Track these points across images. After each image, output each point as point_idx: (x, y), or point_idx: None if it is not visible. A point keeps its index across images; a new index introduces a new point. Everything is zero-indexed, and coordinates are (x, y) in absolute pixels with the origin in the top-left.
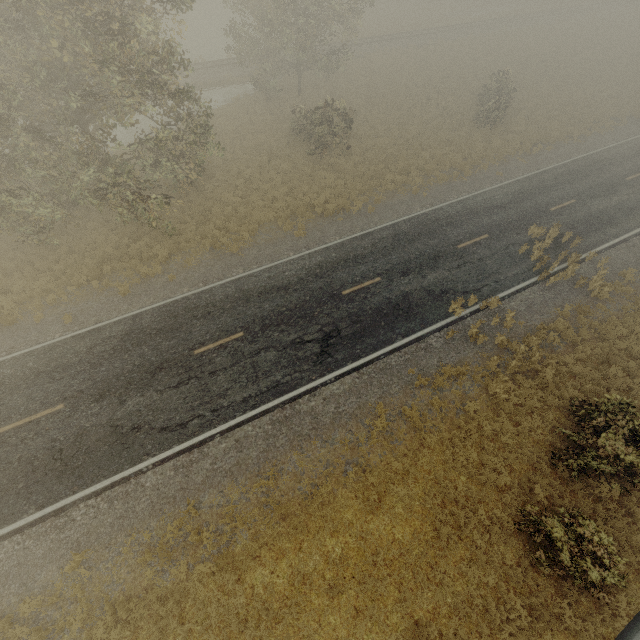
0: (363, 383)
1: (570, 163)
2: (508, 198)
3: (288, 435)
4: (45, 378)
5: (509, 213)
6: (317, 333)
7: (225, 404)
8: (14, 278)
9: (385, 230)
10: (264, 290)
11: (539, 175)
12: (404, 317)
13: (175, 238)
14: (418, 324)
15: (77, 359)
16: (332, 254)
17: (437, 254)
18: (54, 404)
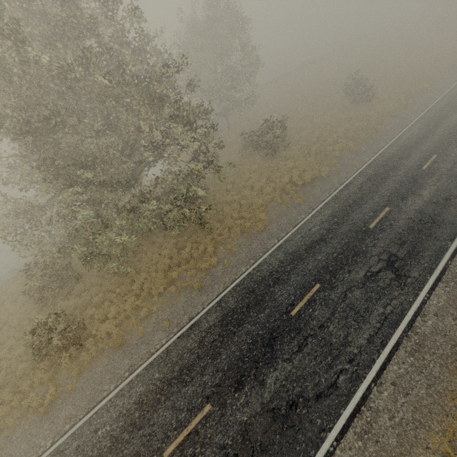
0: (455, 289)
1: (440, 101)
2: (423, 131)
3: (436, 361)
4: (177, 384)
5: (435, 138)
6: (379, 263)
7: (355, 351)
8: (106, 307)
9: (358, 178)
10: (307, 247)
11: (428, 113)
12: (435, 227)
13: (210, 236)
14: (452, 228)
15: (195, 356)
16: (335, 205)
17: (413, 178)
18: (200, 407)
